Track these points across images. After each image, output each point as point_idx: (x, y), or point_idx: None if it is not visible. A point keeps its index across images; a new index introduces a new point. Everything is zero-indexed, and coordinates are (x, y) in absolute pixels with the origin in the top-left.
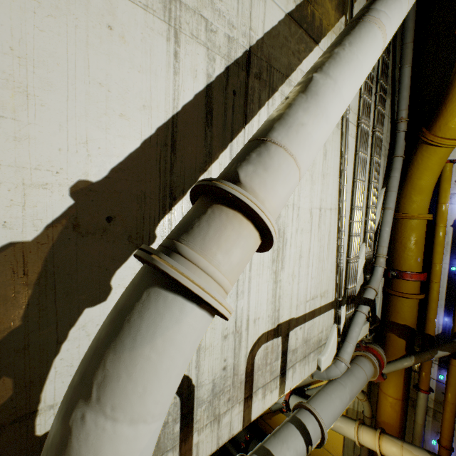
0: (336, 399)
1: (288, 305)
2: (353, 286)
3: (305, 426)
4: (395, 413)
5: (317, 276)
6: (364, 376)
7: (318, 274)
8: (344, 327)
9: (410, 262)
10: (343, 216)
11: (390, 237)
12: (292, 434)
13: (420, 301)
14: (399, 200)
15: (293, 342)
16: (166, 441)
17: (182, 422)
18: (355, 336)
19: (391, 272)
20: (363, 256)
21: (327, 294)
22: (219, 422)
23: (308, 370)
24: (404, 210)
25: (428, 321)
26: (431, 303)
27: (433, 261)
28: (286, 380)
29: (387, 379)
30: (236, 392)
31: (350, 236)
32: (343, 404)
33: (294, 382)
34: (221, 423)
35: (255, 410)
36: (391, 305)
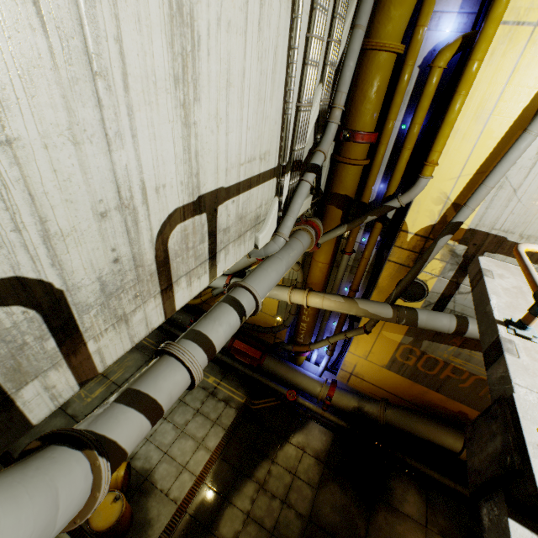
0: (273, 272)
1: (212, 168)
2: (301, 147)
3: (239, 302)
4: (322, 275)
5: (256, 127)
6: (301, 248)
7: (257, 124)
8: (286, 200)
9: (366, 119)
10: (299, 16)
11: (351, 85)
12: (225, 312)
13: (364, 169)
14: (374, 16)
15: (224, 220)
16: (36, 363)
17: (58, 336)
18: (297, 209)
19: (344, 133)
20: (318, 105)
21: (269, 157)
22: (127, 323)
23: (244, 251)
24: (376, 35)
25: (367, 189)
26: (374, 169)
27: (389, 117)
28: (218, 264)
29: (320, 249)
30: (147, 286)
31: (306, 64)
32: (279, 275)
33: (228, 264)
34: (132, 322)
35: (180, 300)
36: (337, 175)
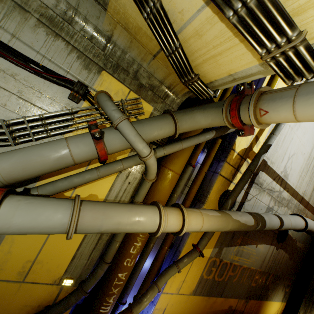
0: None
1: None
2: None
3: None
4: (171, 189)
5: None
6: None
7: None
8: None
9: None
10: None
11: None
12: None
13: None
14: None
15: None
16: None
17: None
18: None
19: None
20: None
21: None
22: None
23: None
24: None
25: None
26: (228, 94)
27: None
28: None
29: (180, 155)
30: None
31: None
32: None
33: None
34: None
35: None
36: None
